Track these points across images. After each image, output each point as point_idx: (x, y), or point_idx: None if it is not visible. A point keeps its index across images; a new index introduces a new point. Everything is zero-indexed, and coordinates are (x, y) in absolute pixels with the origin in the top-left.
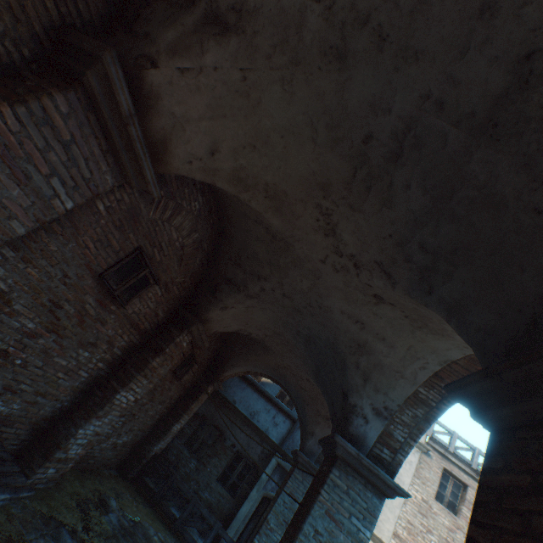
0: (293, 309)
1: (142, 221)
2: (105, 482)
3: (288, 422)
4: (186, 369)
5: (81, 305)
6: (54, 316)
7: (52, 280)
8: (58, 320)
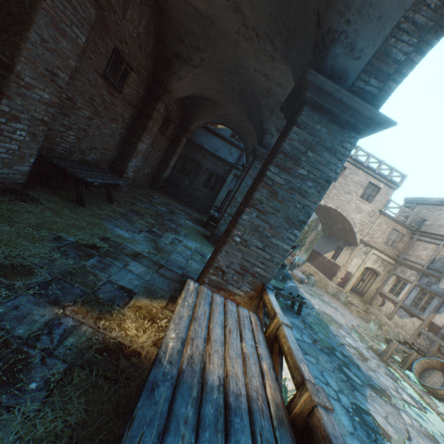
0: (226, 71)
1: (110, 27)
2: (147, 190)
3: (239, 151)
4: (166, 128)
5: (102, 97)
6: (94, 106)
7: (85, 86)
8: (96, 109)
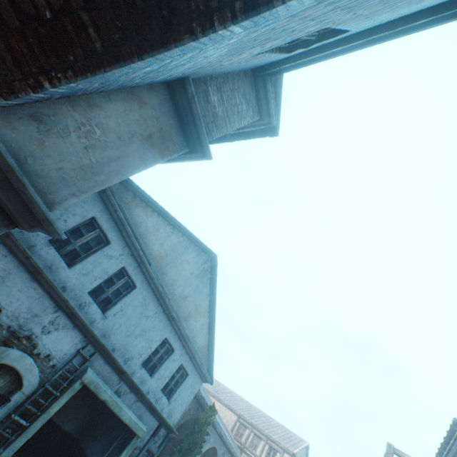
0: None
1: None
2: None
3: None
4: None
5: None
6: None
7: None
8: None
